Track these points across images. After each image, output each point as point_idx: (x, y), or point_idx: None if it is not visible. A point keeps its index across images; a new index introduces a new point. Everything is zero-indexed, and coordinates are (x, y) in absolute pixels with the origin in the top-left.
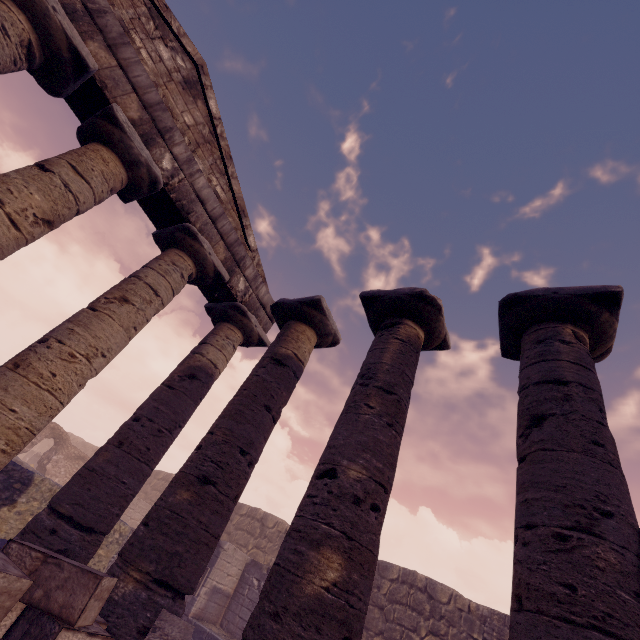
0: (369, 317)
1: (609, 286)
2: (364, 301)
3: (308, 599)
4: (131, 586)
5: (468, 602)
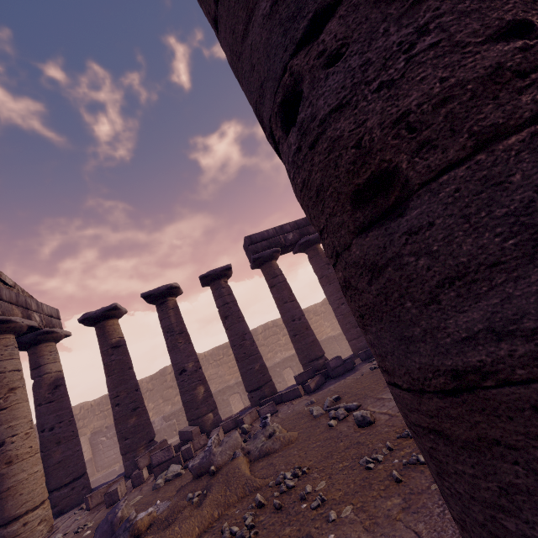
0: (148, 301)
1: (228, 265)
2: (144, 298)
3: (202, 399)
4: (144, 451)
5: (204, 354)
